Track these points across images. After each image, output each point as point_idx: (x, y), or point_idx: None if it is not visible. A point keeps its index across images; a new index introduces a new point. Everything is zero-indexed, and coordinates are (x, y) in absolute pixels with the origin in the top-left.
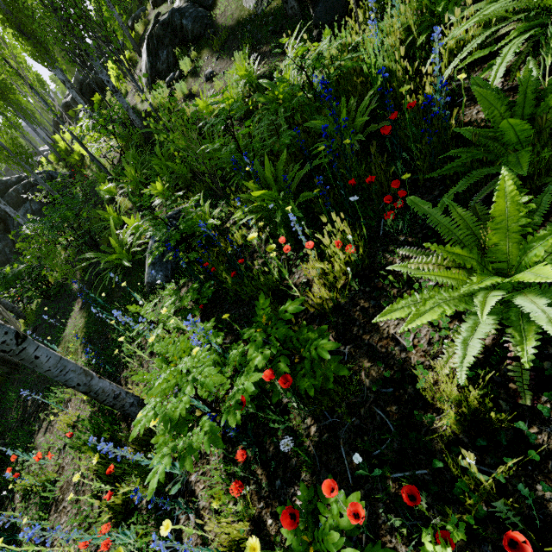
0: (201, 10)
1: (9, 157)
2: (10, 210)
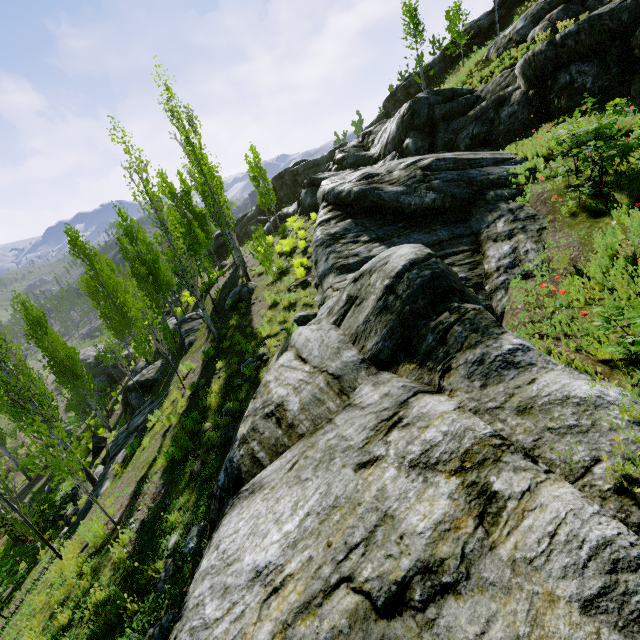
0: None
1: None
2: None
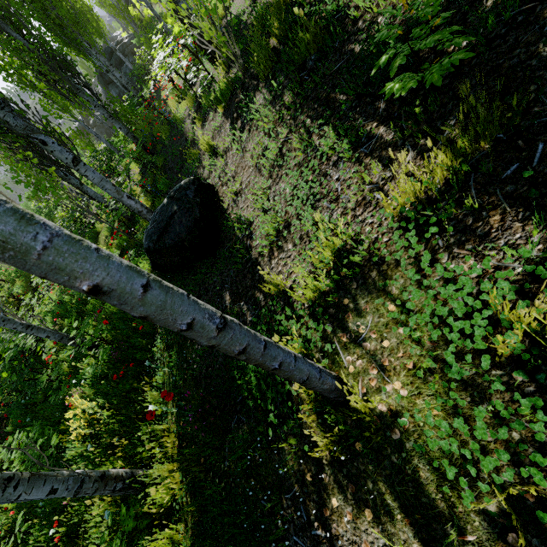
0: None
1: (119, 13)
2: (122, 57)
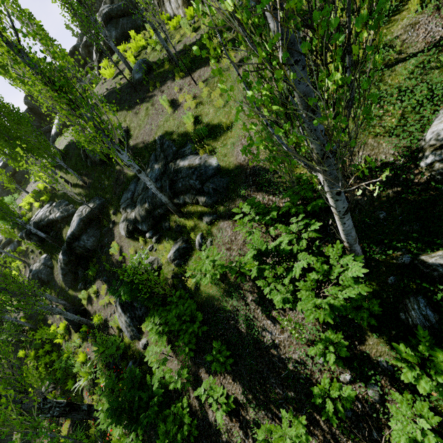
0: (49, 270)
1: None
2: None
